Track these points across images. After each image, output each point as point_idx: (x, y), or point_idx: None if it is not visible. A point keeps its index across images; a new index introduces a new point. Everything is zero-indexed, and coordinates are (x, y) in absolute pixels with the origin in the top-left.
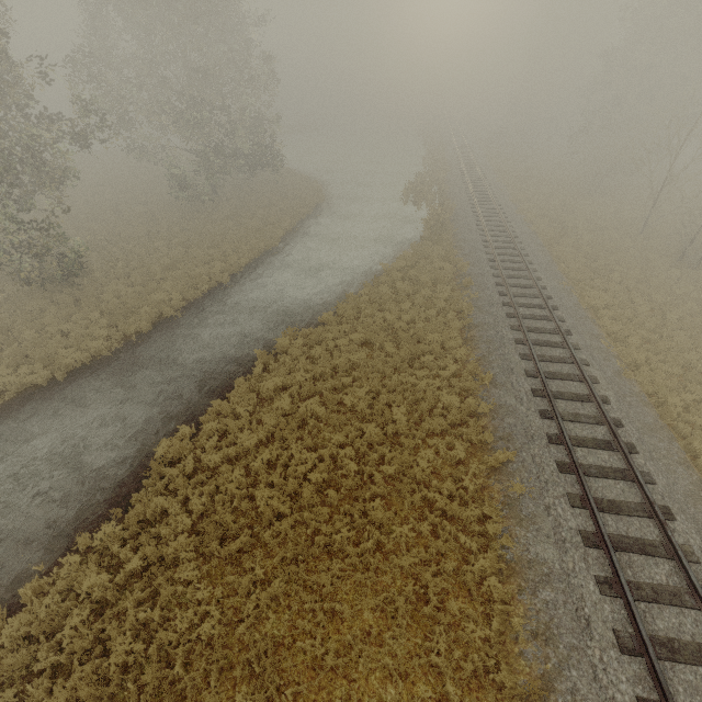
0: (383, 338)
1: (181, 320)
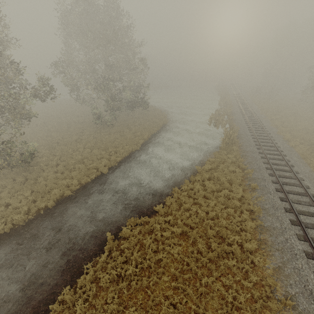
0: (195, 234)
1: (73, 199)
